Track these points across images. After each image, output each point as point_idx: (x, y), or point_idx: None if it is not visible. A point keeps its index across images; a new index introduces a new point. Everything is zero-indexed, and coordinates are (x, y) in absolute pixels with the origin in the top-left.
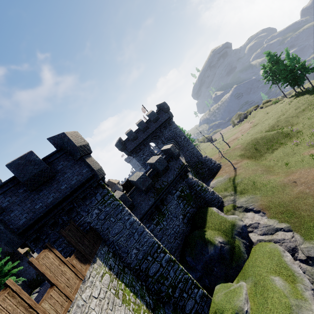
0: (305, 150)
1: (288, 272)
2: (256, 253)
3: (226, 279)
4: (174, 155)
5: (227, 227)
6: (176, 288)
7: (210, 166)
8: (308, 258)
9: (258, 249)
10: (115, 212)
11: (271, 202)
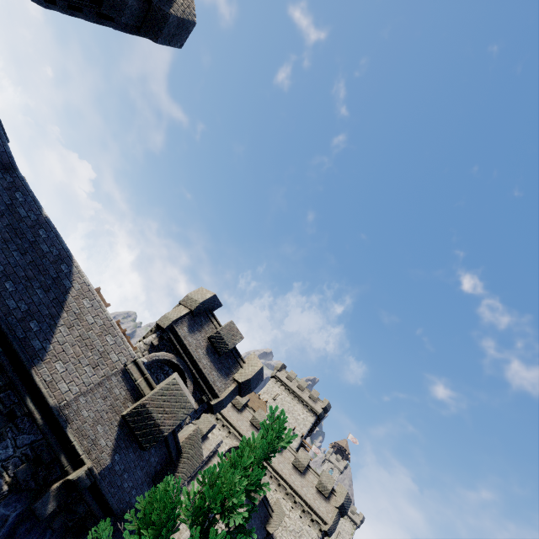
0: None
1: None
2: None
3: None
4: None
5: None
6: None
7: None
8: None
9: None
10: None
11: None
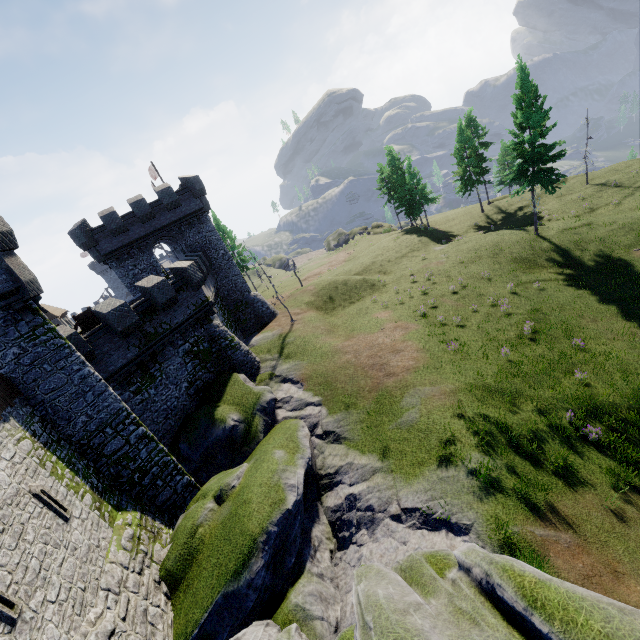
0: (377, 312)
1: (295, 445)
2: (275, 432)
3: (232, 468)
4: (192, 281)
5: (250, 400)
6: (147, 473)
7: (260, 312)
8: (324, 433)
9: (279, 427)
10: (54, 357)
11: (314, 372)
